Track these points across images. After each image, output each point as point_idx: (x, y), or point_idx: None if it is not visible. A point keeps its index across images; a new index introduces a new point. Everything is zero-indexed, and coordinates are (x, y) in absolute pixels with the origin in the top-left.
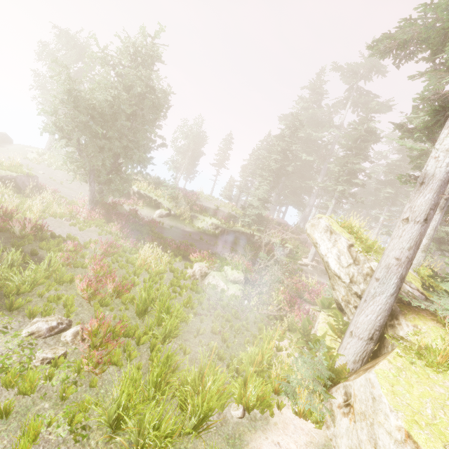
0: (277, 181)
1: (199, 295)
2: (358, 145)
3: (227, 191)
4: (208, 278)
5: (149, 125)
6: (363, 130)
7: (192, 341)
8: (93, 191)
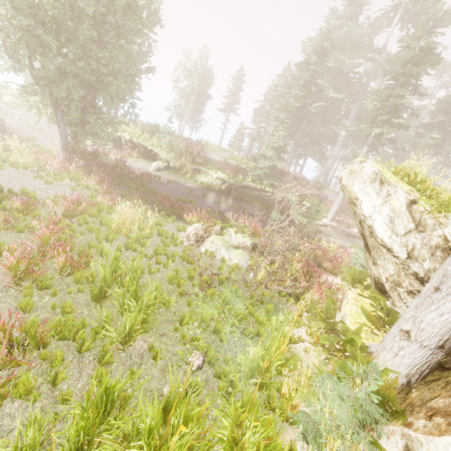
0: (296, 125)
1: (192, 265)
2: (408, 70)
3: (237, 140)
4: (206, 244)
5: (125, 39)
6: (418, 49)
7: (171, 335)
8: (64, 135)
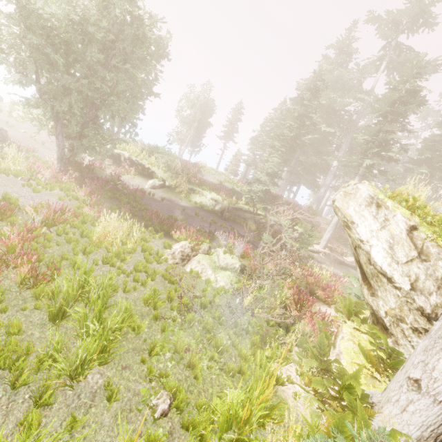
0: (290, 153)
1: (173, 285)
2: (396, 109)
3: (233, 165)
4: (191, 263)
5: (131, 64)
6: (404, 91)
7: (136, 369)
8: (62, 146)
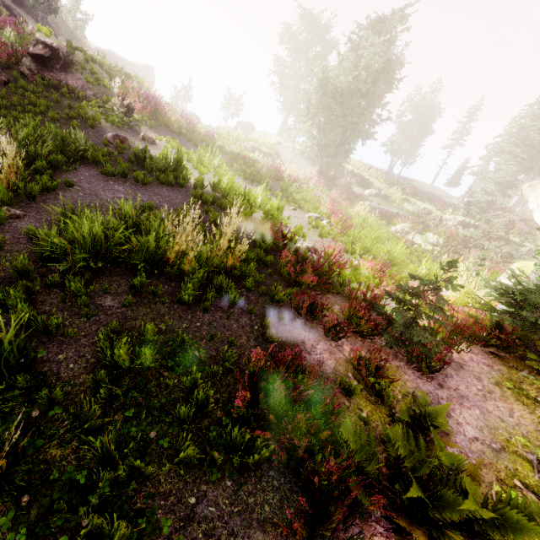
0: (535, 160)
1: None
2: None
3: (456, 176)
4: (408, 237)
5: (378, 100)
6: None
7: None
8: (322, 163)
